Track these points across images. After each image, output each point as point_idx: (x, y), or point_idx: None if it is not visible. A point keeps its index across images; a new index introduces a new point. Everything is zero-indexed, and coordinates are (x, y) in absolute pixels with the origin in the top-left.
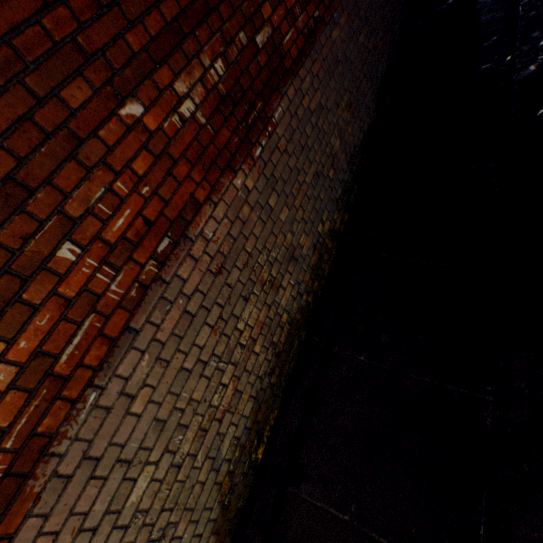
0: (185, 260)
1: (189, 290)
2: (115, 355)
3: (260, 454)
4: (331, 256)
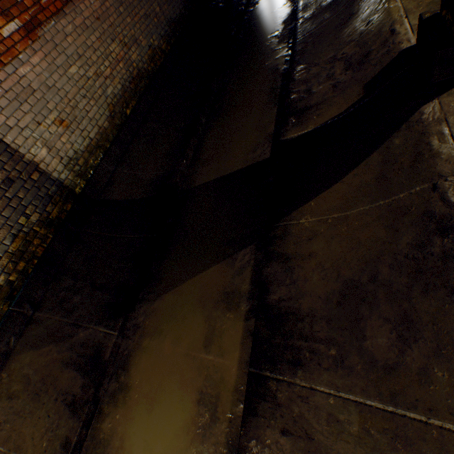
0: (83, 4)
1: (86, 16)
2: (60, 16)
3: (128, 113)
4: (161, 60)
